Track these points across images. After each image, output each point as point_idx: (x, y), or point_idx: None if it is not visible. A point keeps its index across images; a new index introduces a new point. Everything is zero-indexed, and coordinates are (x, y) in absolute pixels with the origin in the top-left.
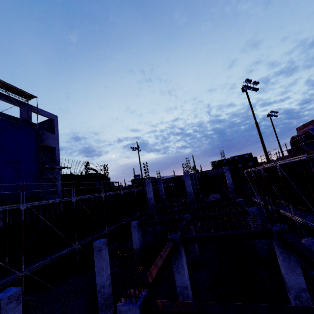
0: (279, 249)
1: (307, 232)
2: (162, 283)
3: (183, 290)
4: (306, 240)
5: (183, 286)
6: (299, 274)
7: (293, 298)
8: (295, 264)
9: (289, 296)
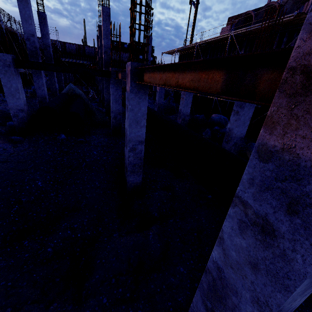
0: (246, 104)
1: (204, 114)
2: (79, 149)
3: (137, 145)
4: (216, 115)
5: (139, 140)
6: (246, 126)
7: (232, 145)
8: (249, 118)
9: (225, 145)
